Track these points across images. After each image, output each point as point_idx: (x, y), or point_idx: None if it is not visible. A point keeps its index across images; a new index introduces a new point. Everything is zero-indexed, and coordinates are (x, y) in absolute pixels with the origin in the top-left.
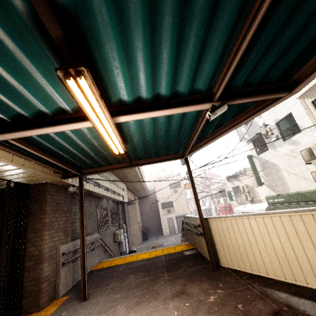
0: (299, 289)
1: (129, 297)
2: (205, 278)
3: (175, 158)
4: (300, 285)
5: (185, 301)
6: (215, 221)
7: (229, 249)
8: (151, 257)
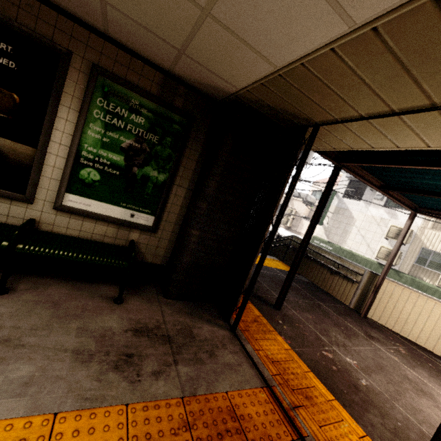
0: None
1: (325, 323)
2: (366, 324)
3: (409, 207)
4: None
5: (386, 347)
6: (387, 283)
7: (386, 309)
8: (263, 266)
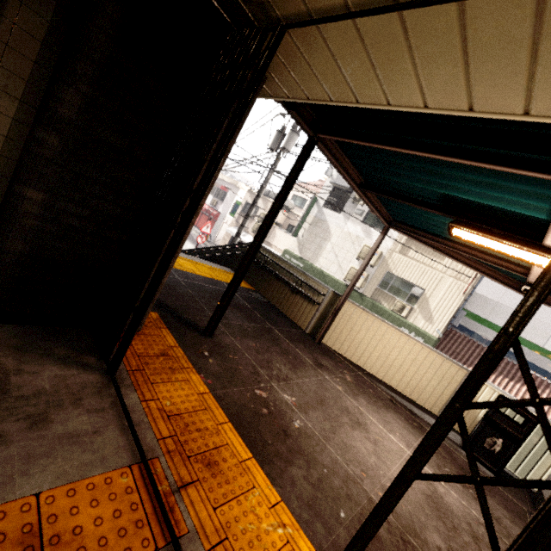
0: (385, 384)
1: (270, 352)
2: (319, 351)
3: (385, 219)
4: (384, 381)
5: (333, 376)
6: (348, 305)
7: (342, 334)
8: (209, 278)
